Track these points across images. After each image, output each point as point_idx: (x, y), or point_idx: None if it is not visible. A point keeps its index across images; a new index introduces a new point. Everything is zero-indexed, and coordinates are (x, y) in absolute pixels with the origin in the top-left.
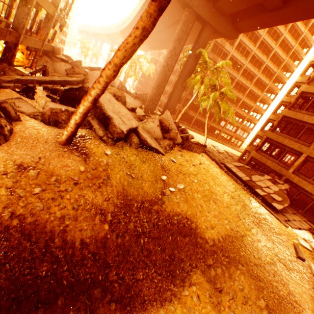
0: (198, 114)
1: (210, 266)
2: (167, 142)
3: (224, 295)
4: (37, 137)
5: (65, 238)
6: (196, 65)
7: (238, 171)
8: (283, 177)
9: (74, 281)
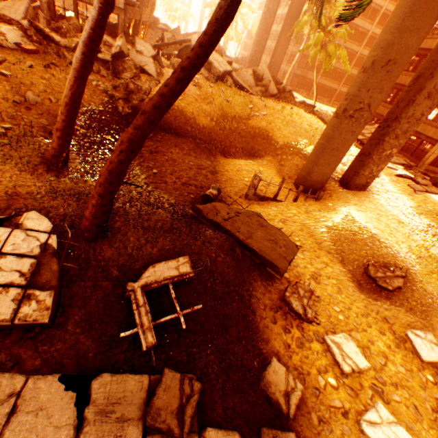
0: (321, 76)
1: (278, 155)
2: (258, 88)
3: (285, 167)
4: None
5: (195, 121)
6: (304, 1)
7: None
8: None
9: (201, 138)
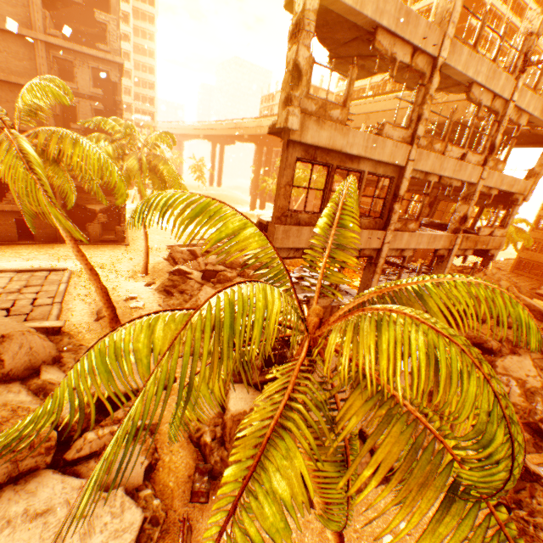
0: None
1: None
2: None
3: None
4: None
5: None
6: None
7: None
8: None
9: None
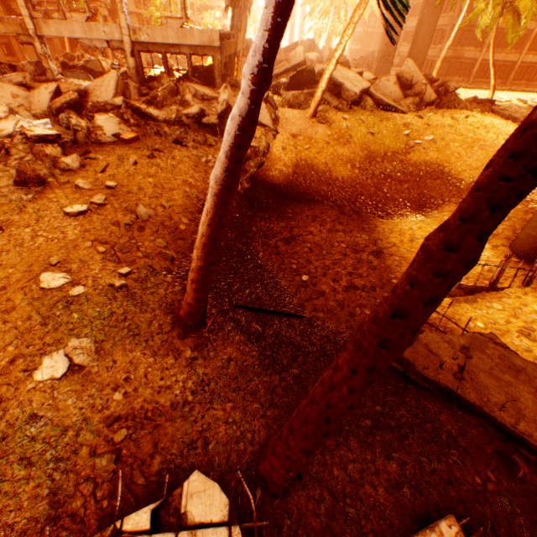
0: (488, 49)
1: None
2: (409, 100)
3: None
4: (293, 117)
5: (331, 175)
6: None
7: None
8: None
9: (342, 198)
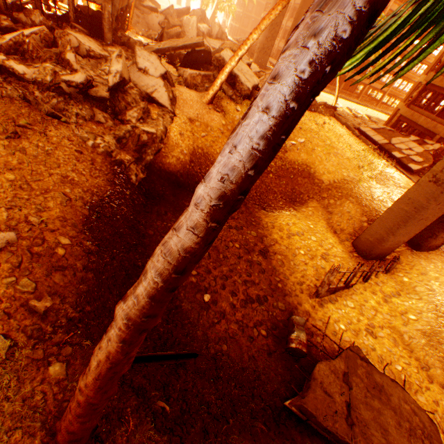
0: None
1: (324, 198)
2: None
3: (334, 215)
4: (191, 99)
5: None
6: None
7: (374, 135)
8: (436, 137)
9: None
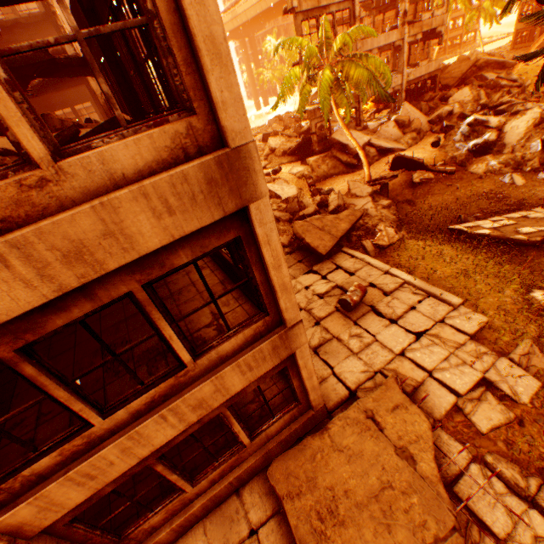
0: None
1: None
2: None
3: None
4: None
5: None
6: None
7: None
8: None
9: None
